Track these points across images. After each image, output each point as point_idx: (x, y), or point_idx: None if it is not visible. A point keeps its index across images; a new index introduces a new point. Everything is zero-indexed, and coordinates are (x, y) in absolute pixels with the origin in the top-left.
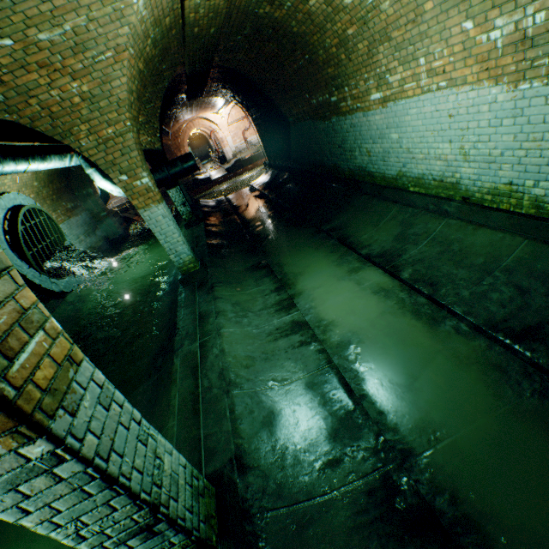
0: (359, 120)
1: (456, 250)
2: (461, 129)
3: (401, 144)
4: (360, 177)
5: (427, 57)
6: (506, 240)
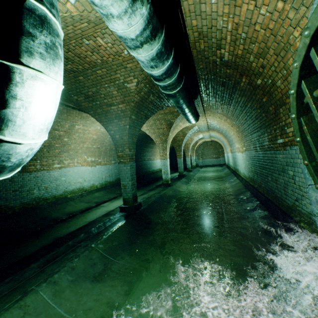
0: (44, 174)
1: (98, 197)
2: (84, 175)
3: (67, 181)
4: (35, 204)
5: (77, 159)
6: (99, 192)
